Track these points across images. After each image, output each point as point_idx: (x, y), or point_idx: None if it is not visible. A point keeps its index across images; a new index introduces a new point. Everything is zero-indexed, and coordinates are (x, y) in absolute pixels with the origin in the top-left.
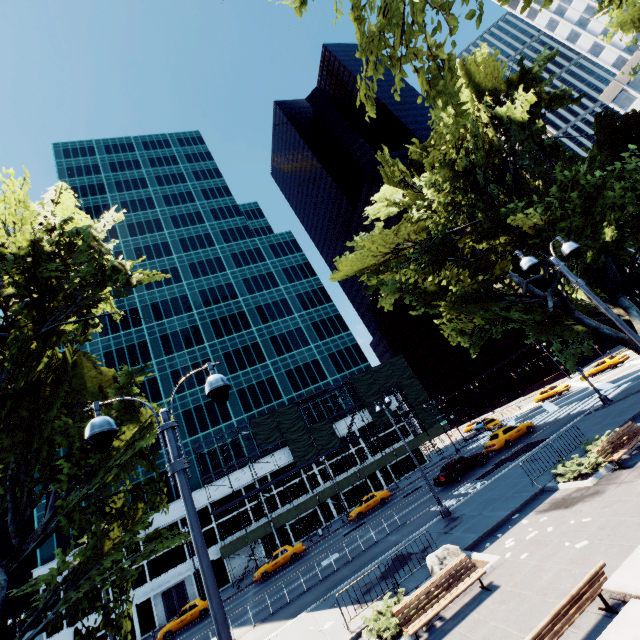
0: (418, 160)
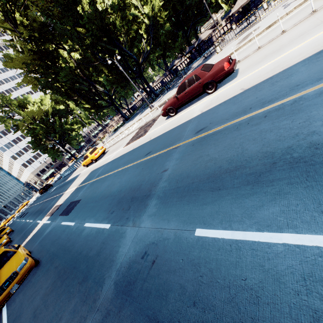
0: (19, 104)
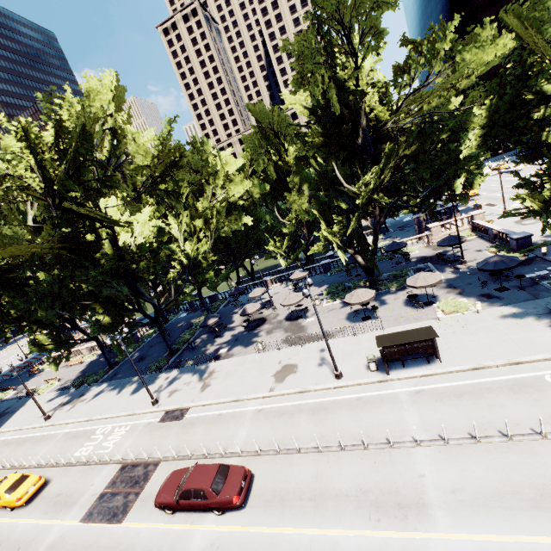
0: None
